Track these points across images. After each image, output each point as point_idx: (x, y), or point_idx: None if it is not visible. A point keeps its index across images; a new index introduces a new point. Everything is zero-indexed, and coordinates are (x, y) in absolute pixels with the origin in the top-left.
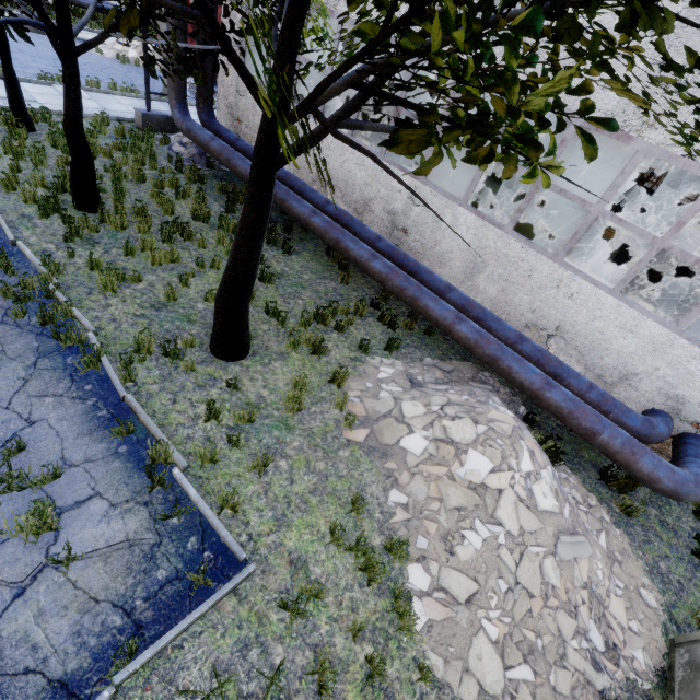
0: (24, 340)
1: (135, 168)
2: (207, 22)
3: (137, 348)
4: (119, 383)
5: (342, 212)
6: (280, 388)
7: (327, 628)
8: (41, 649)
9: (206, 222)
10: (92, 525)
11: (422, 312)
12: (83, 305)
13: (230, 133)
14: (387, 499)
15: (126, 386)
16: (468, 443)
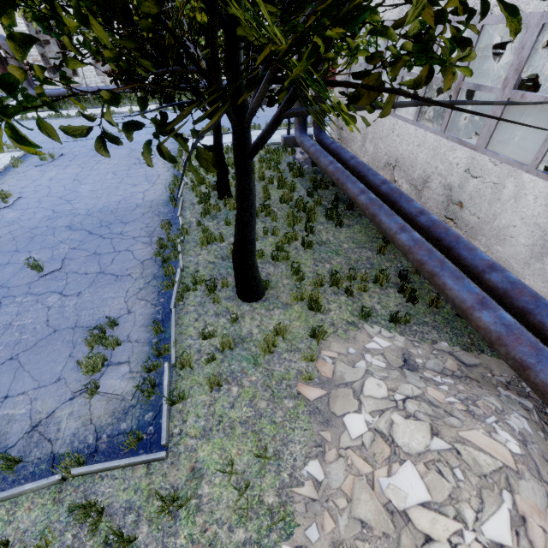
0: (153, 269)
1: (260, 172)
2: (198, 72)
3: (195, 282)
4: (174, 301)
5: (393, 190)
6: (268, 331)
7: (183, 542)
8: (60, 432)
9: (287, 204)
10: (115, 378)
11: (439, 290)
12: (188, 253)
13: (328, 140)
14: (303, 466)
15: (179, 304)
16: (409, 453)
